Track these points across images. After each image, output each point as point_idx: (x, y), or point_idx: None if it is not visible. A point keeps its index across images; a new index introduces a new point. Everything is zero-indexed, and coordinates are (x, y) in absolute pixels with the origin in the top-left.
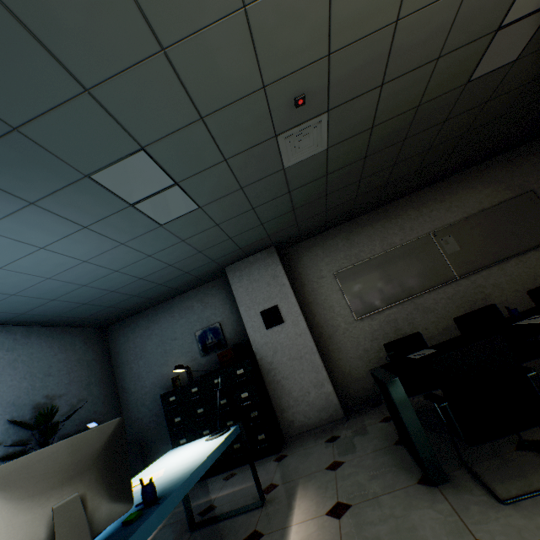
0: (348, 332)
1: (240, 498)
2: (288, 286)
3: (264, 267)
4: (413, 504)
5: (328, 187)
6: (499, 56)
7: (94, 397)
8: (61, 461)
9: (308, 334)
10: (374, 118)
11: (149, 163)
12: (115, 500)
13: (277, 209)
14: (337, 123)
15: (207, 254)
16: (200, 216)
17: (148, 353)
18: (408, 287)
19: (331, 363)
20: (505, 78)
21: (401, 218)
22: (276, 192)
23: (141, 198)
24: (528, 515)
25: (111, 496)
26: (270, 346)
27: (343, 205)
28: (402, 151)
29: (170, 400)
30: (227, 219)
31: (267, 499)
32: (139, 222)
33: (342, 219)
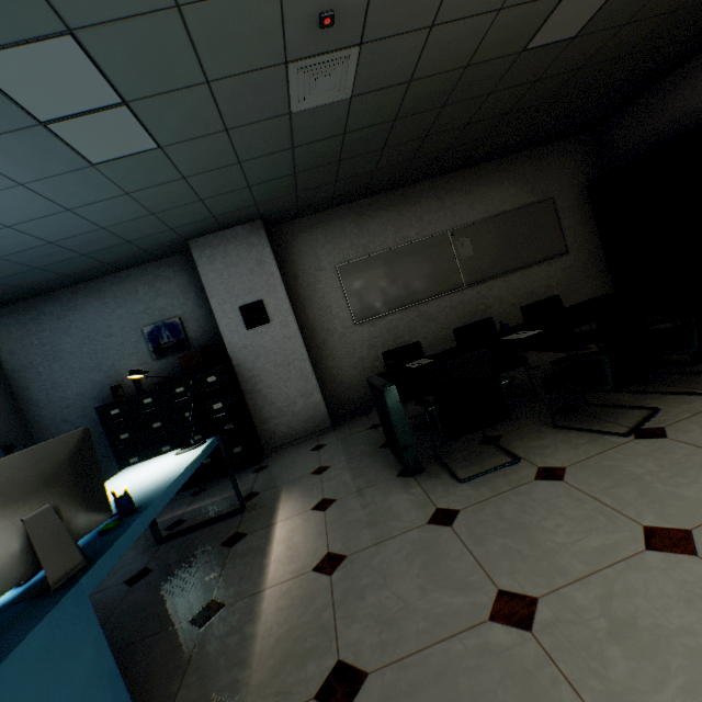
0: (345, 337)
1: (215, 509)
2: (279, 277)
3: (247, 248)
4: (392, 492)
5: (344, 151)
6: (561, 28)
7: None
8: (21, 475)
9: (299, 338)
10: (414, 69)
11: (81, 59)
12: (92, 510)
13: (272, 169)
14: (369, 65)
15: (163, 218)
16: (158, 161)
17: (67, 353)
18: (416, 291)
19: (322, 371)
20: (560, 57)
21: (421, 206)
22: (275, 145)
23: (61, 115)
24: (477, 487)
25: (88, 507)
26: (251, 350)
27: (358, 178)
28: (438, 121)
29: (112, 414)
30: (200, 172)
31: (248, 506)
32: (55, 154)
33: (354, 197)
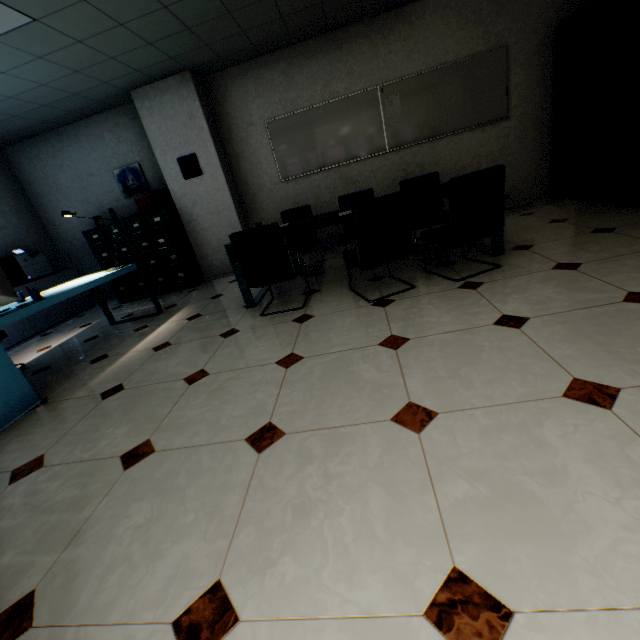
0: (272, 193)
1: (151, 311)
2: (208, 132)
3: (179, 101)
4: (228, 316)
5: (226, 4)
6: None
7: (16, 227)
8: None
9: (227, 191)
10: None
11: None
12: (1, 295)
13: (161, 27)
14: None
15: (90, 75)
16: (44, 31)
17: (65, 187)
18: (339, 153)
19: (253, 221)
20: None
21: (353, 55)
22: (144, 7)
23: None
24: (264, 320)
25: None
26: (190, 198)
27: (268, 26)
28: None
29: (94, 238)
30: (90, 36)
31: (165, 312)
32: None
33: (280, 44)
